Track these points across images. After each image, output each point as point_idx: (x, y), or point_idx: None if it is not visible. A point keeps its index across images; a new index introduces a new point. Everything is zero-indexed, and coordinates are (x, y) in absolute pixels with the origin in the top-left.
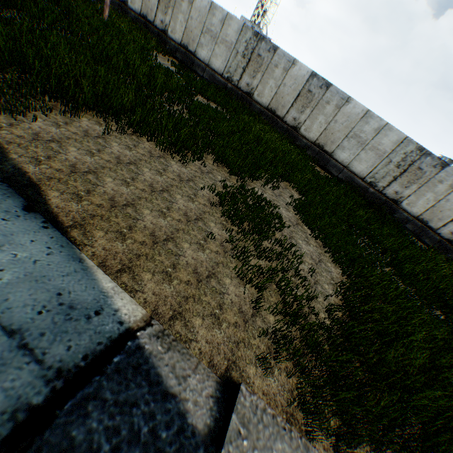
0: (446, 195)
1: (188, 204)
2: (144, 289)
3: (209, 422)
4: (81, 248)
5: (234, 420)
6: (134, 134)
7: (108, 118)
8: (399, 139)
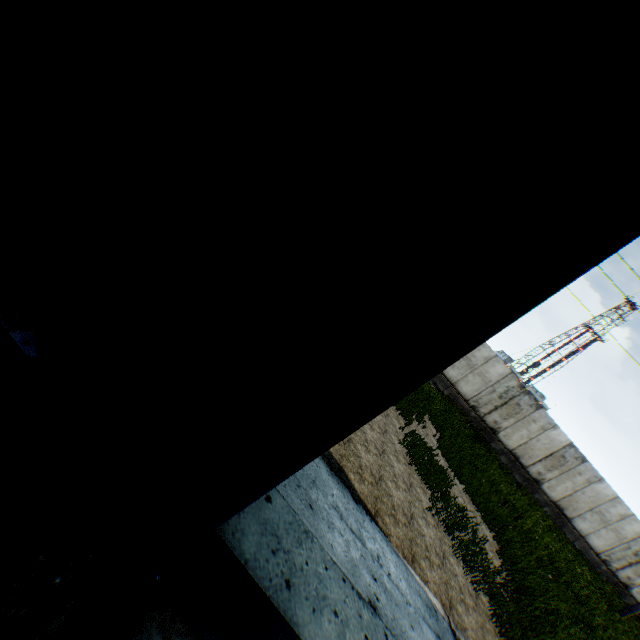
0: (537, 435)
1: (399, 466)
2: (428, 577)
3: None
4: (389, 538)
5: None
6: None
7: None
8: (504, 373)
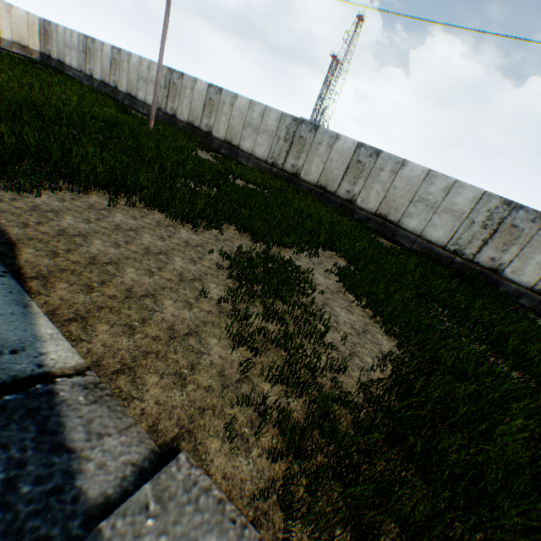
0: None
1: (188, 265)
2: (93, 339)
3: (110, 492)
4: (34, 296)
5: (145, 491)
6: (146, 208)
7: (121, 195)
8: (476, 196)
